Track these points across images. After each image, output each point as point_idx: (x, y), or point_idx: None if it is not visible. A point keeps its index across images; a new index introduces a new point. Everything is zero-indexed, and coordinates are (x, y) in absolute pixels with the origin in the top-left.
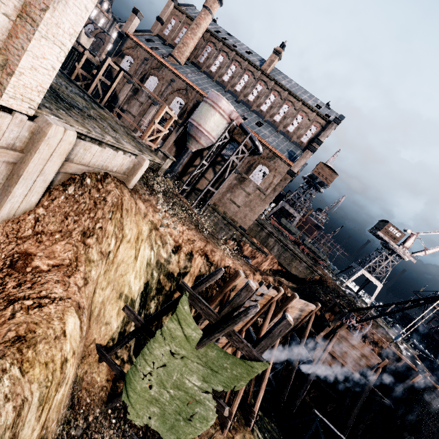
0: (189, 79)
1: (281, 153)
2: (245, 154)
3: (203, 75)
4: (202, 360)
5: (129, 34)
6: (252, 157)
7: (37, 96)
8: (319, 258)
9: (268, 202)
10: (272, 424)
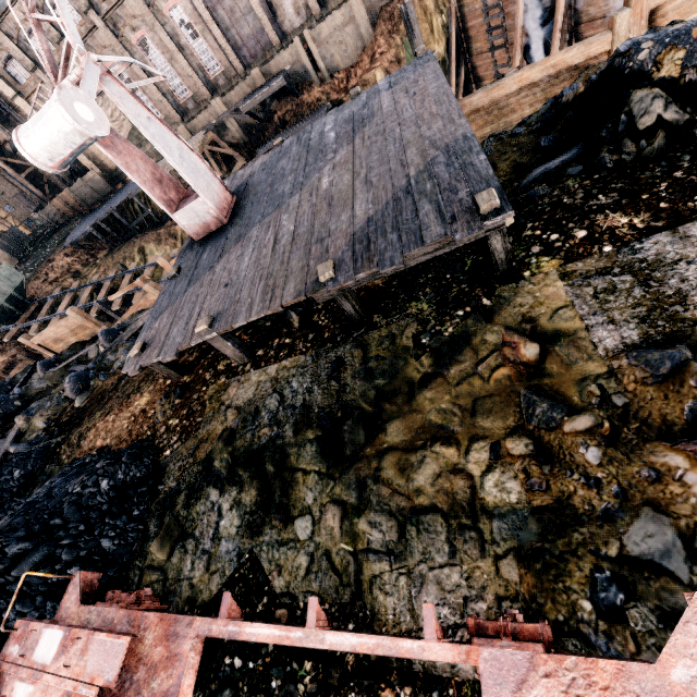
0: None
1: None
2: None
3: None
4: None
5: None
6: None
7: None
8: None
9: None
10: None
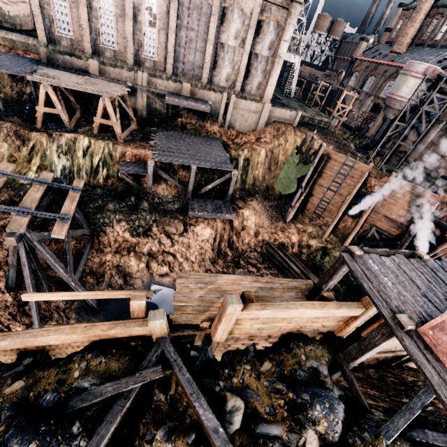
0: (403, 62)
1: None
2: (444, 101)
3: (425, 50)
4: (297, 169)
5: (357, 57)
6: None
7: (269, 102)
8: None
9: None
10: None
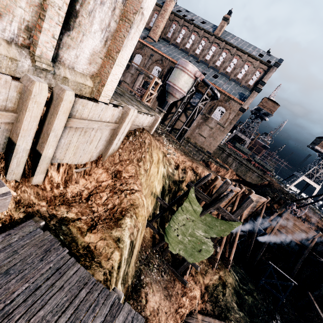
0: (163, 52)
1: (234, 96)
2: (207, 100)
3: (171, 47)
4: (203, 222)
5: None
6: (212, 102)
7: (111, 93)
8: (267, 169)
9: (226, 133)
10: (241, 270)
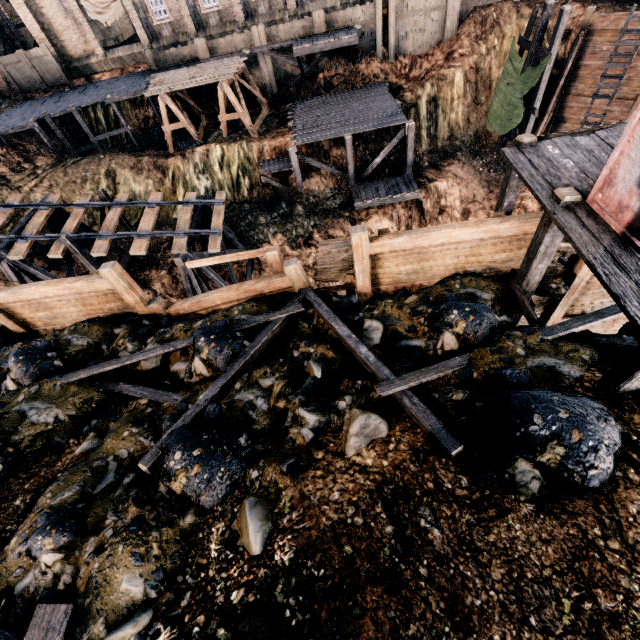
0: None
1: None
2: None
3: None
4: (522, 82)
5: None
6: None
7: None
8: None
9: None
10: None
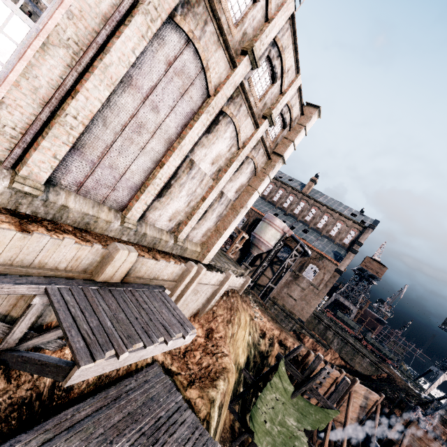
0: None
1: (327, 254)
2: (297, 257)
3: (258, 198)
4: (295, 407)
5: None
6: (302, 258)
7: (212, 256)
8: (386, 356)
9: (322, 296)
10: None
